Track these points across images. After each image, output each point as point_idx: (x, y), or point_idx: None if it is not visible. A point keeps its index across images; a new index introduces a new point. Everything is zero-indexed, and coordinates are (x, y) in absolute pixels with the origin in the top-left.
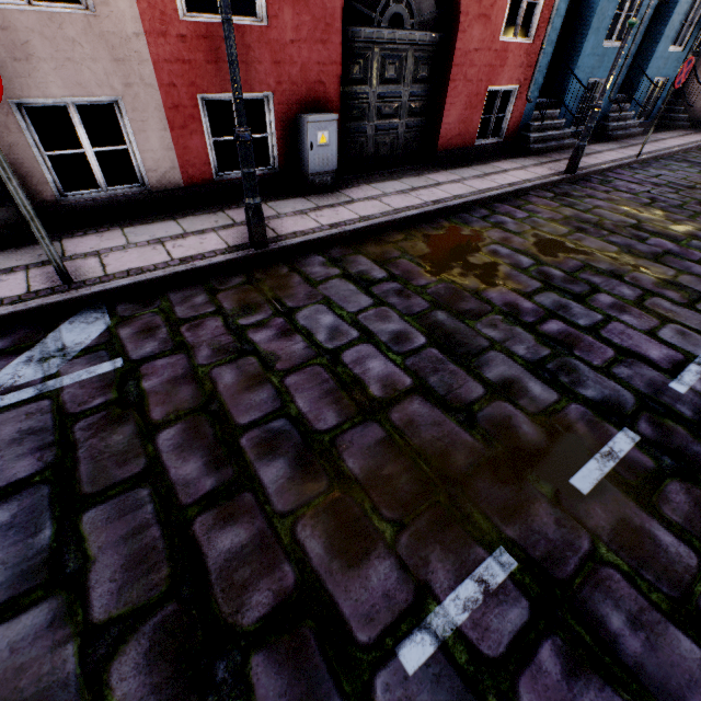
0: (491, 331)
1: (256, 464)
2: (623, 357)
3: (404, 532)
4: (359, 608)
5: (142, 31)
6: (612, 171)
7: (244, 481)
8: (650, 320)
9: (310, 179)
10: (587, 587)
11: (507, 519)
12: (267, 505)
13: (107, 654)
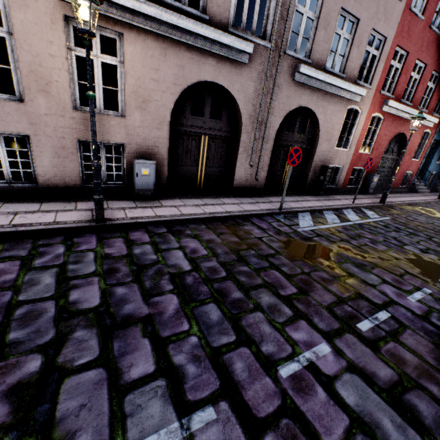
0: None
1: None
2: None
3: None
4: None
5: (352, 154)
6: None
7: None
8: None
9: (368, 190)
10: None
11: None
12: None
13: None
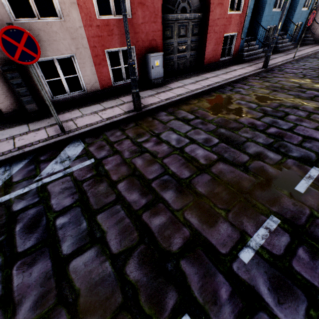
0: (245, 134)
1: (161, 193)
2: (306, 139)
3: (229, 213)
4: (219, 241)
5: (82, 25)
6: (283, 65)
7: (158, 199)
8: (314, 124)
9: (152, 81)
10: (312, 227)
11: (271, 205)
12: (170, 207)
13: (122, 264)
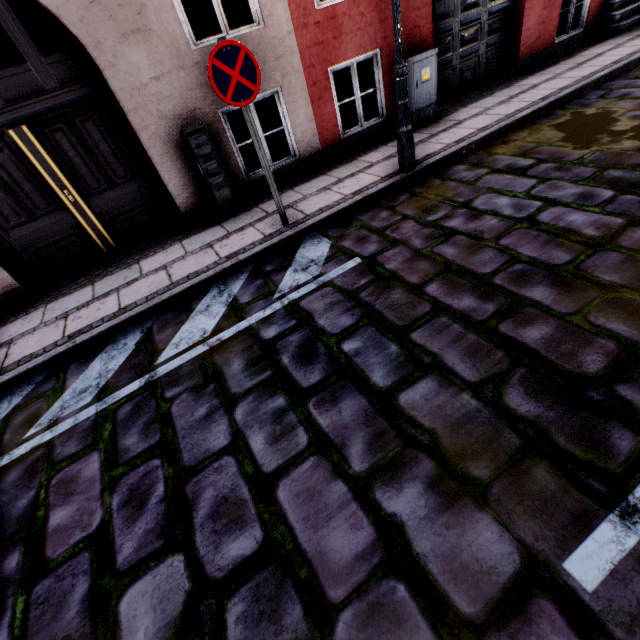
0: None
1: (520, 292)
2: None
3: None
4: None
5: (292, 28)
6: None
7: (519, 302)
8: None
9: (416, 115)
10: None
11: None
12: (551, 311)
13: (495, 396)
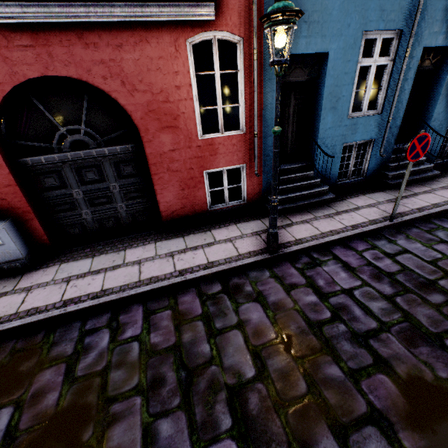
0: None
1: None
2: None
3: None
4: None
5: None
6: (345, 241)
7: None
8: None
9: None
10: None
11: None
12: None
13: None
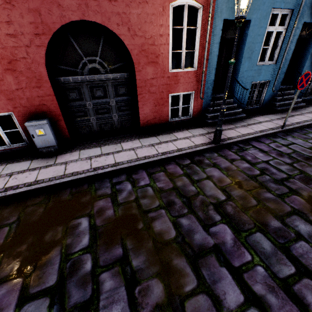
0: None
1: None
2: None
3: None
4: None
5: None
6: (257, 139)
7: None
8: None
9: (39, 150)
10: None
11: None
12: None
13: None
